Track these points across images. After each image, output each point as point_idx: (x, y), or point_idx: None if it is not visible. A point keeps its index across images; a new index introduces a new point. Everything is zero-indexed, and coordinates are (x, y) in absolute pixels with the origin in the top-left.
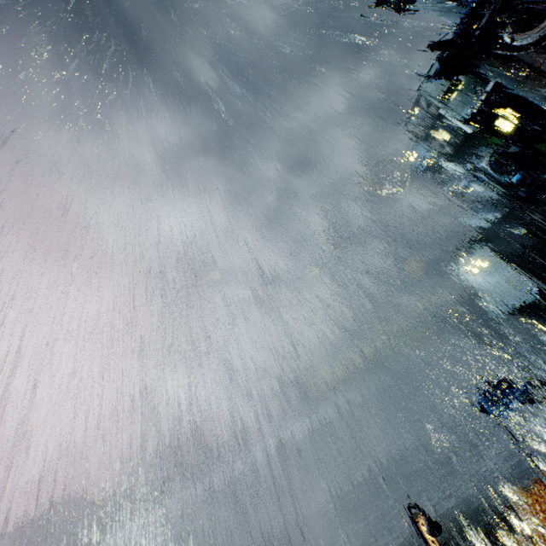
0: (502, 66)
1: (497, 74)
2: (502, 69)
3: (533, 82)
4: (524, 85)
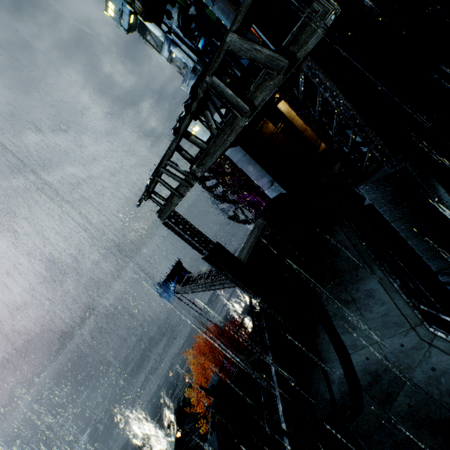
0: None
1: None
2: None
3: None
4: None
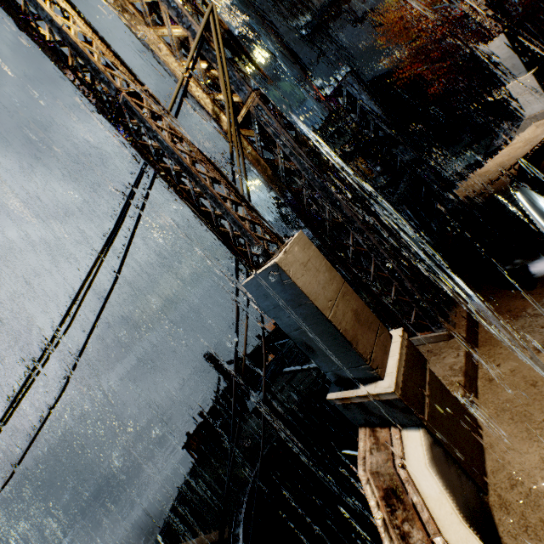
0: (246, 4)
1: (244, 11)
2: (246, 7)
3: (267, 30)
4: (262, 30)
